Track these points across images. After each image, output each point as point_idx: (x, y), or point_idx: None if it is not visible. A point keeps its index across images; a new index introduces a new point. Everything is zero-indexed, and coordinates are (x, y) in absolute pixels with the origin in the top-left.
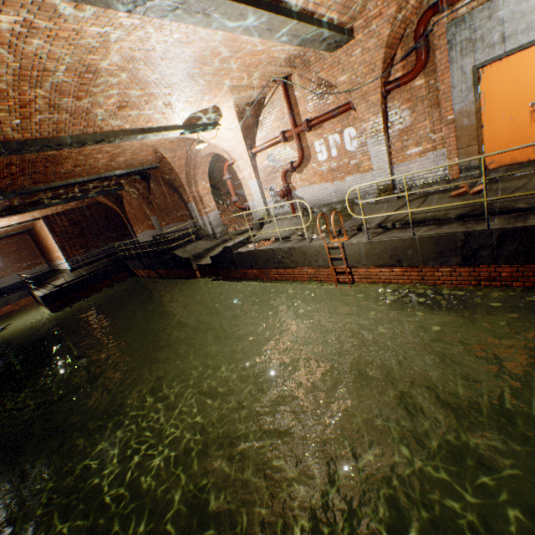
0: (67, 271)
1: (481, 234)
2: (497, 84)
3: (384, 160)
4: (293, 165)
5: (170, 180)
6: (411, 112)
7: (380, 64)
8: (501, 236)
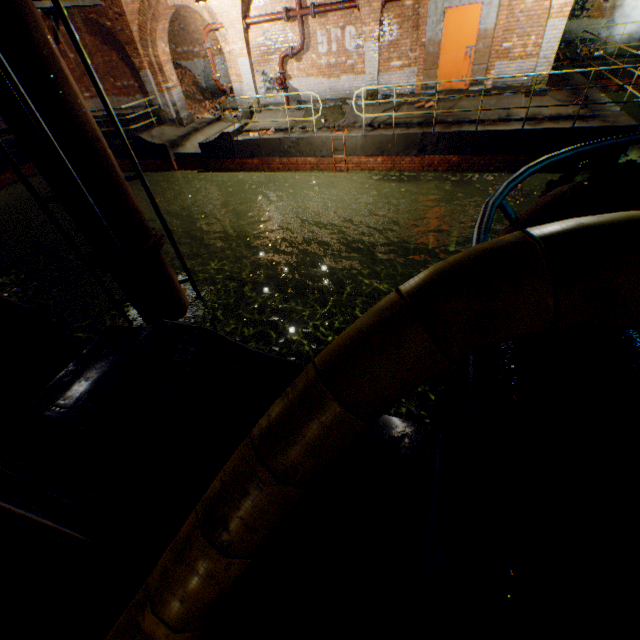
0: None
1: (429, 135)
2: (453, 26)
3: (375, 67)
4: (294, 51)
5: (113, 31)
6: (400, 28)
7: None
8: (438, 137)
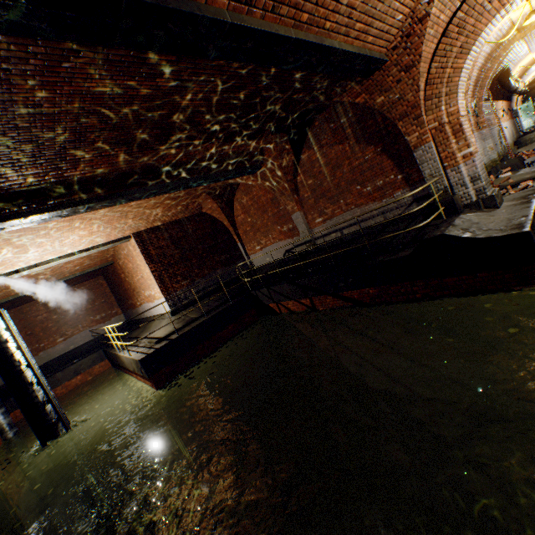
0: (162, 316)
1: None
2: None
3: None
4: None
5: (381, 109)
6: None
7: None
8: None
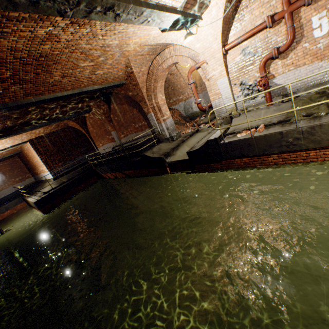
0: (50, 180)
1: None
2: None
3: None
4: (280, 49)
5: (132, 97)
6: None
7: None
8: None
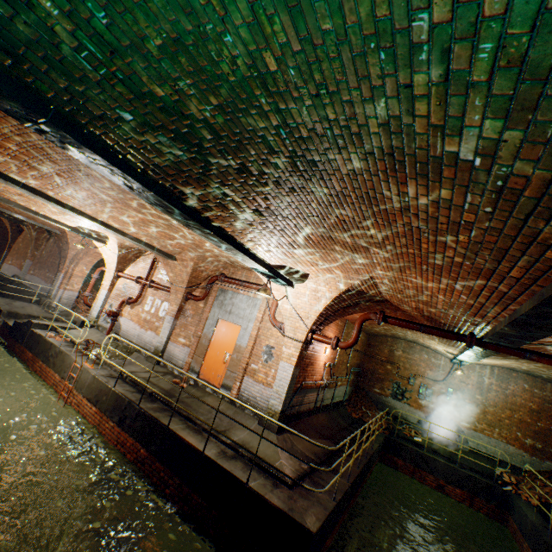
0: None
1: (134, 406)
2: (222, 332)
3: (167, 334)
4: (131, 300)
5: (62, 248)
6: (192, 317)
7: (187, 282)
8: (139, 412)
